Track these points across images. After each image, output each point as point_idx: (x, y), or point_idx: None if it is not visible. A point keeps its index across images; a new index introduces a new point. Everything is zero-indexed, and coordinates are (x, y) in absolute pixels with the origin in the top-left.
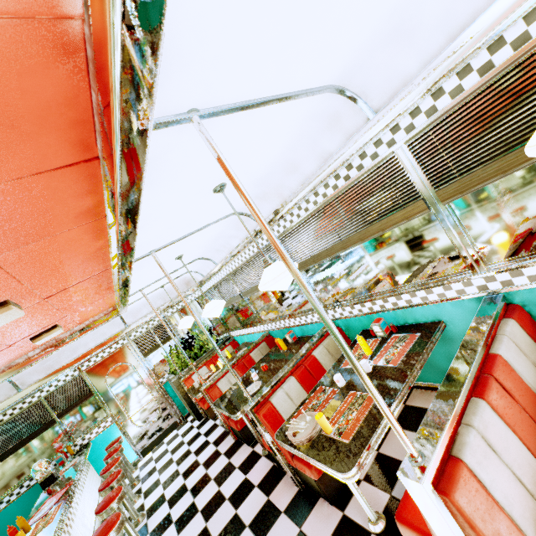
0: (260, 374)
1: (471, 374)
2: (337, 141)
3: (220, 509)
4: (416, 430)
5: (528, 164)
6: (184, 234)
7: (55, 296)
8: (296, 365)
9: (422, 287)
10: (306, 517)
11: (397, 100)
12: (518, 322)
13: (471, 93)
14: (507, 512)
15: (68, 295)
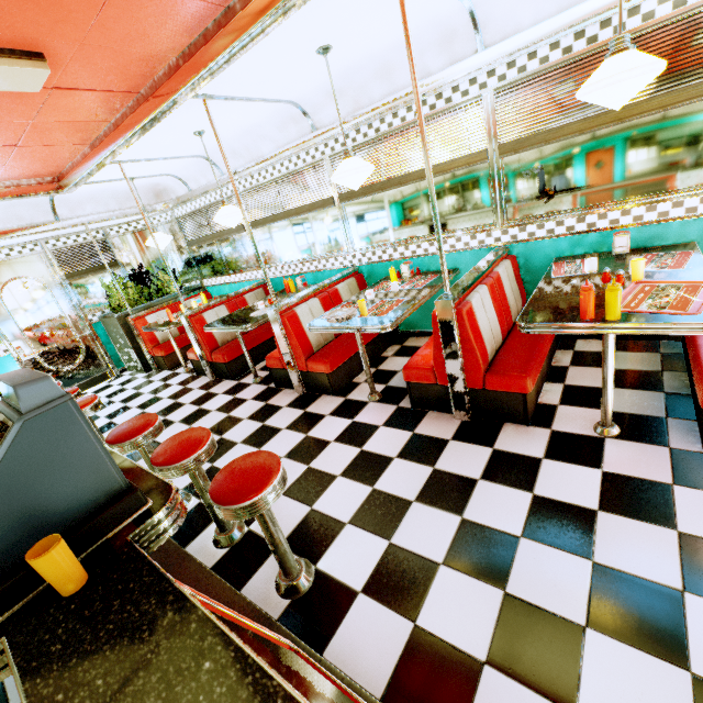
0: (267, 306)
1: (483, 272)
2: (441, 61)
3: (207, 417)
4: (410, 356)
5: (561, 140)
6: (243, 94)
7: (61, 93)
8: (320, 291)
9: (455, 235)
10: (310, 405)
11: (505, 44)
12: (512, 264)
13: (552, 66)
14: (483, 335)
15: (68, 103)
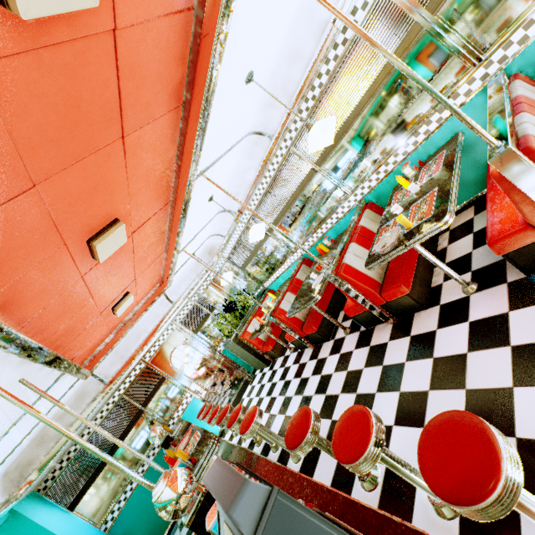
0: (317, 274)
1: (507, 105)
2: None
3: (332, 380)
4: (469, 234)
5: None
6: (220, 153)
7: (137, 234)
8: (350, 236)
9: (435, 109)
10: (410, 329)
11: None
12: (522, 80)
13: None
14: None
15: (143, 236)
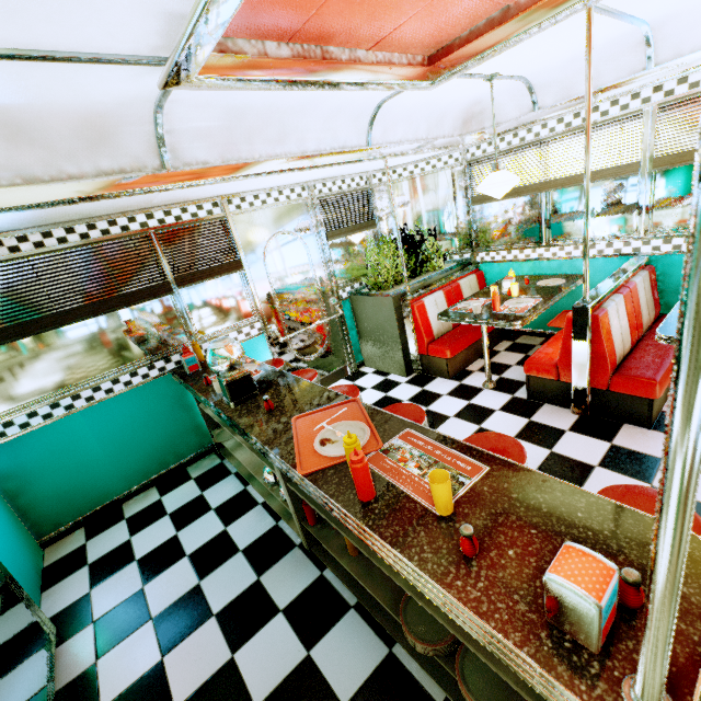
0: None
1: None
2: None
3: None
4: None
5: None
6: None
7: None
8: None
9: None
10: None
11: None
12: None
13: None
14: None
15: None
